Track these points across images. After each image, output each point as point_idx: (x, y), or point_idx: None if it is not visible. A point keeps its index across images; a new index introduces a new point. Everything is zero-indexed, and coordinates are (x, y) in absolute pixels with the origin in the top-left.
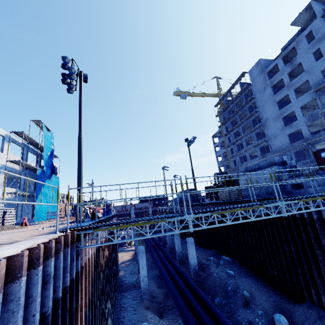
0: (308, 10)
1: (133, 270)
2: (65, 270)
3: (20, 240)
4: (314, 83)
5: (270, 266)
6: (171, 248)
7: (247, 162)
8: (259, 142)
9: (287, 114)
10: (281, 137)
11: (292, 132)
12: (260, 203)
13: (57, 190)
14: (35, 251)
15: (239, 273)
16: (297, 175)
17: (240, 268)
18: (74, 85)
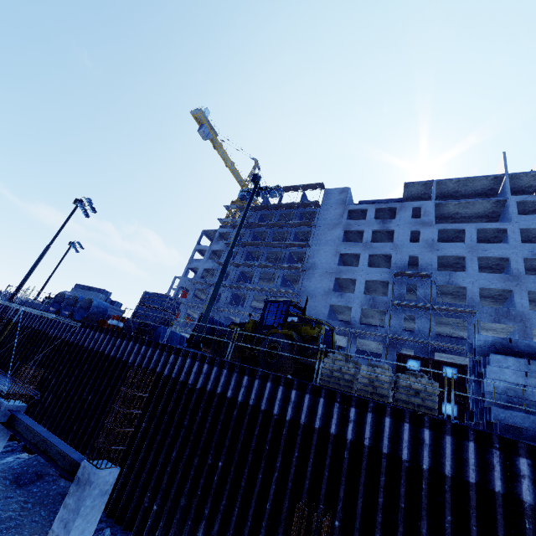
0: (424, 186)
1: None
2: None
3: None
4: (396, 263)
5: None
6: None
7: (241, 308)
8: (288, 290)
9: (345, 278)
10: (319, 302)
11: (337, 305)
12: None
13: None
14: None
15: None
16: None
17: None
18: None
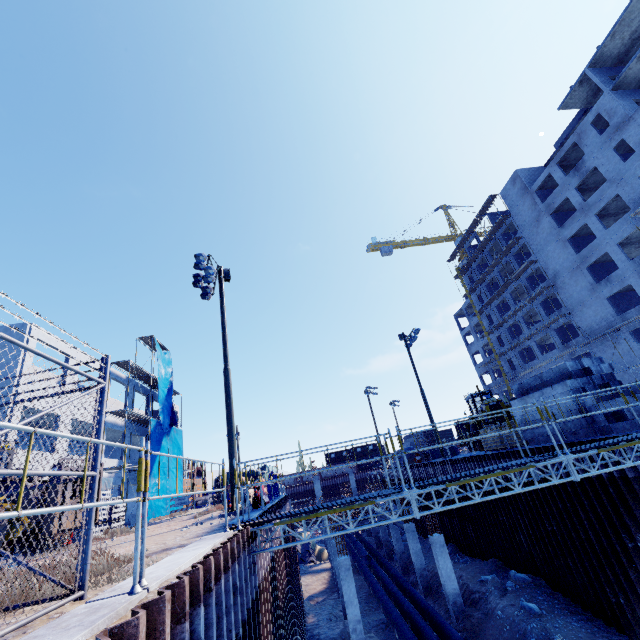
0: (584, 82)
1: (333, 613)
2: (245, 584)
3: (186, 543)
4: (631, 198)
5: (609, 588)
6: (405, 560)
7: (536, 361)
8: (552, 319)
9: (595, 260)
10: (594, 304)
11: (614, 293)
12: (528, 461)
13: (179, 454)
14: (223, 550)
15: (550, 609)
16: (613, 395)
17: (553, 596)
18: (212, 288)
